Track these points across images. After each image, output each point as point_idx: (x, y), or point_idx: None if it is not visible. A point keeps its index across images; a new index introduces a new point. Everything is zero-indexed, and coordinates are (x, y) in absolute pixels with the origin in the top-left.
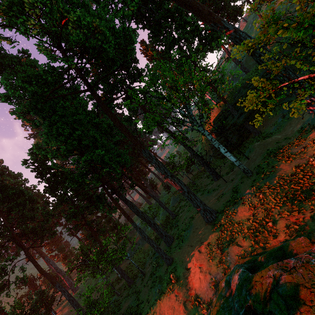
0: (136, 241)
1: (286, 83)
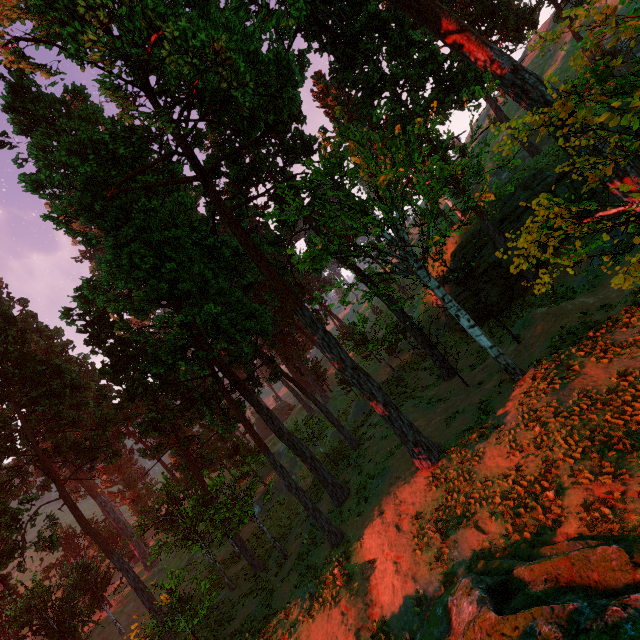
0: (275, 483)
1: (612, 210)
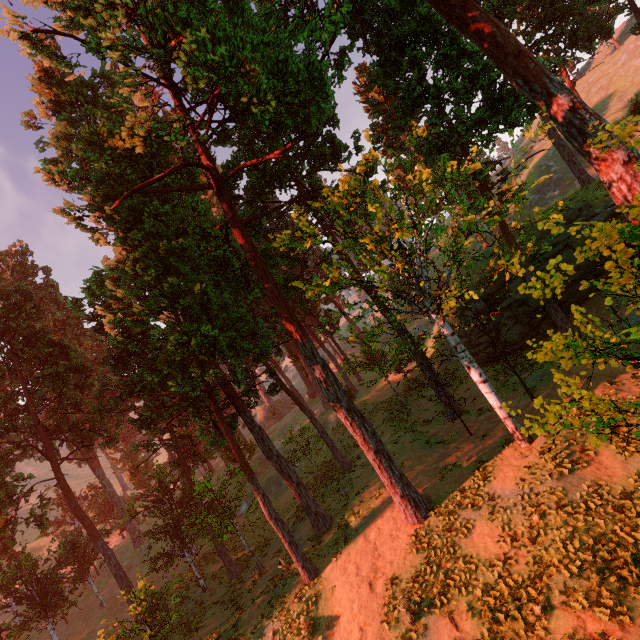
0: (265, 483)
1: None
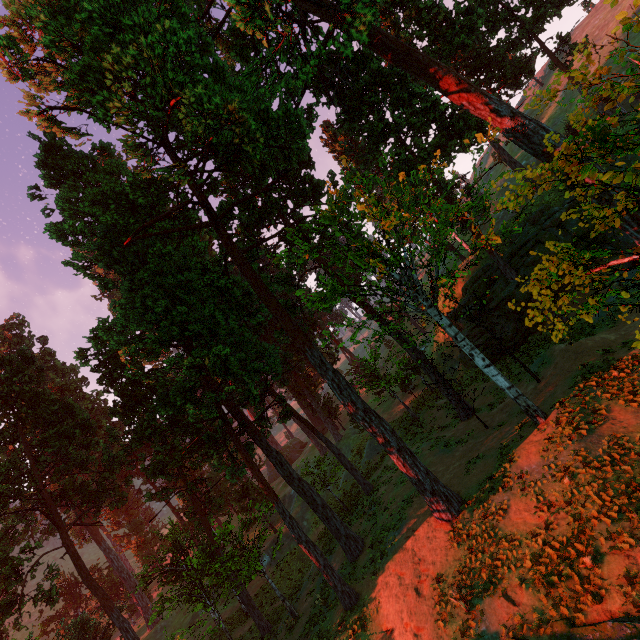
0: (285, 530)
1: (626, 259)
